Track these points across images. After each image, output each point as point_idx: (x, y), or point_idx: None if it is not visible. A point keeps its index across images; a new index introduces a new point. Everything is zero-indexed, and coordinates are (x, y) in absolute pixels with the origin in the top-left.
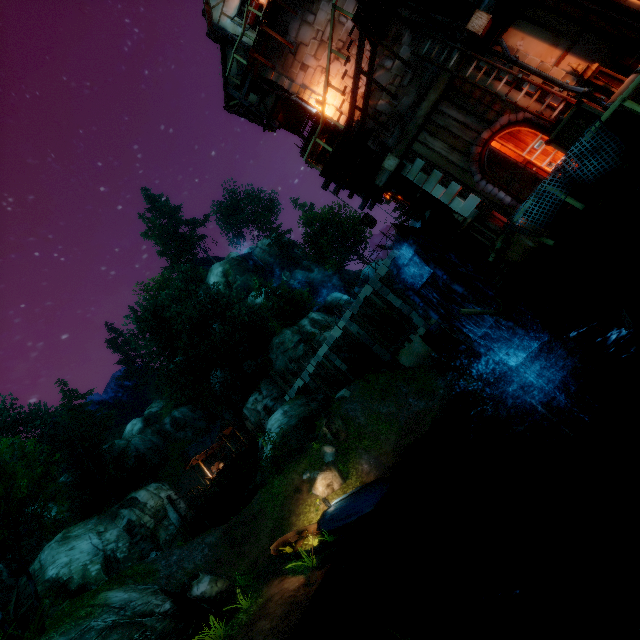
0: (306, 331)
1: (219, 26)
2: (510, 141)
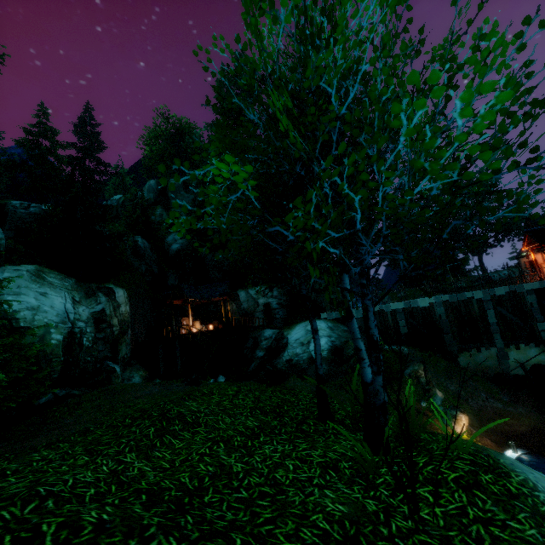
0: None
1: None
2: None
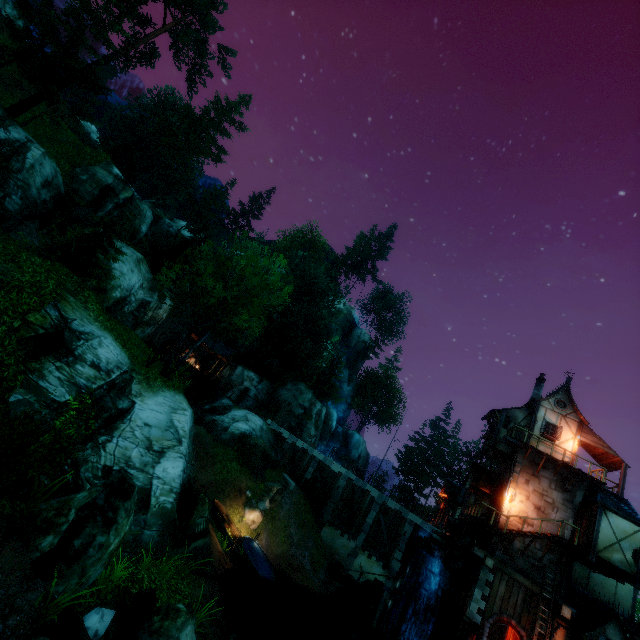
0: (312, 410)
1: (539, 406)
2: (513, 639)
